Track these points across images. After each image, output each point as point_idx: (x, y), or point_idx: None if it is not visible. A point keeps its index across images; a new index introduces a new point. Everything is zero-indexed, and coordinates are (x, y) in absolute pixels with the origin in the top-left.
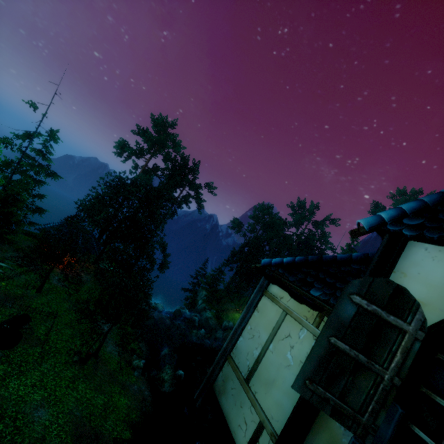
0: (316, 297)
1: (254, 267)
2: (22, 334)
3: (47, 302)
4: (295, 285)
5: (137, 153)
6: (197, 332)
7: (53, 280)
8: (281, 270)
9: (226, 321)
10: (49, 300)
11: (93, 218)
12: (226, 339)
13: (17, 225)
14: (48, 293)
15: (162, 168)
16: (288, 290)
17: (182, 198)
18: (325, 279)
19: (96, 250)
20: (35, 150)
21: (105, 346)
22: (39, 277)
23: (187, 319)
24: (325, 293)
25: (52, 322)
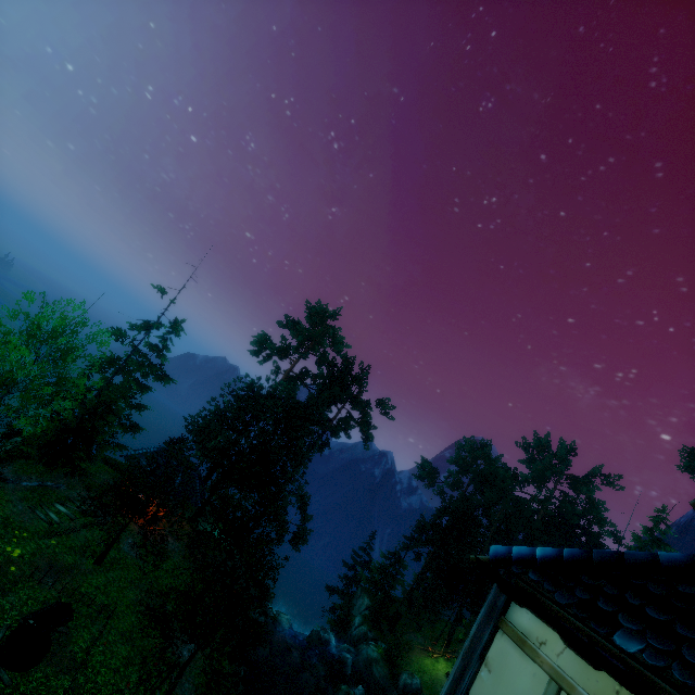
0: (630, 655)
1: (475, 560)
2: (51, 644)
3: (105, 584)
4: (573, 615)
5: (280, 352)
6: (348, 691)
7: (123, 544)
8: (534, 575)
9: (407, 673)
10: (109, 581)
11: (204, 445)
12: None
13: (100, 447)
14: (111, 566)
15: (314, 375)
16: (557, 626)
17: (340, 420)
18: (644, 611)
19: (199, 497)
20: (149, 345)
21: (177, 694)
22: (105, 537)
23: (331, 656)
24: (652, 648)
25: (103, 625)
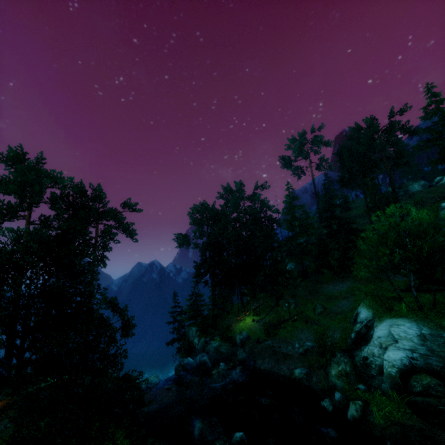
0: None
1: None
2: None
3: None
4: None
5: (4, 214)
6: (218, 371)
7: None
8: None
9: (238, 335)
10: None
11: None
12: (252, 353)
13: None
14: None
15: (54, 215)
16: None
17: (102, 233)
18: None
19: None
20: None
21: None
22: None
23: (195, 368)
24: None
25: None
